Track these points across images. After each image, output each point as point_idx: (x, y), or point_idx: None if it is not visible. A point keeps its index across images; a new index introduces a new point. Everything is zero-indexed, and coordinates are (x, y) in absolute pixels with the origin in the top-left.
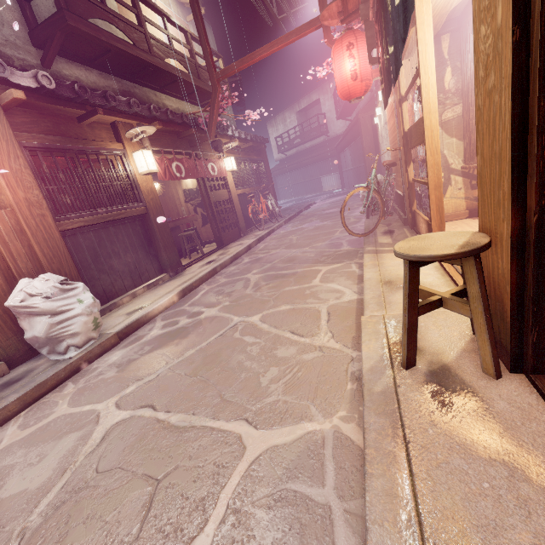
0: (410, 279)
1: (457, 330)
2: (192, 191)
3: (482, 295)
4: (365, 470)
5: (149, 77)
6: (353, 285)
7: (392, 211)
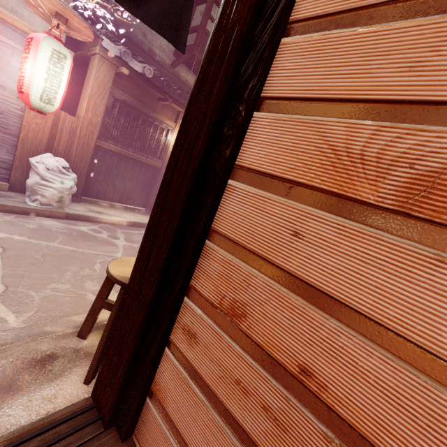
0: (107, 278)
1: None
2: None
3: (110, 316)
4: None
5: None
6: None
7: None
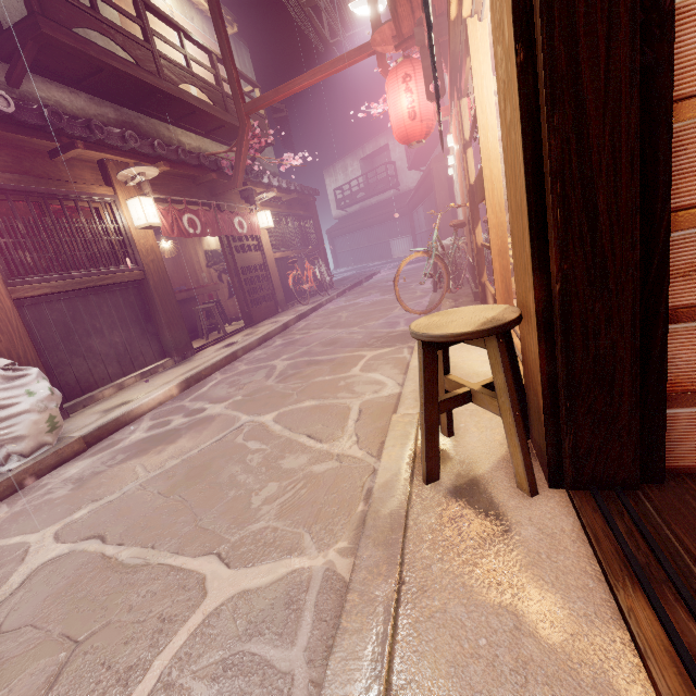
0: (425, 366)
1: (501, 433)
2: (217, 252)
3: (509, 387)
4: (339, 623)
5: (158, 106)
6: (399, 375)
7: (465, 284)
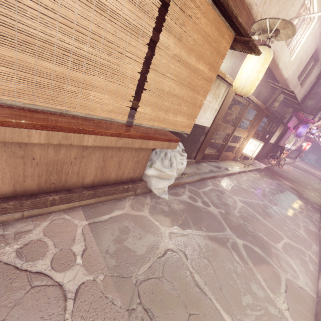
0: None
1: None
2: None
3: None
4: None
5: None
6: None
7: None
